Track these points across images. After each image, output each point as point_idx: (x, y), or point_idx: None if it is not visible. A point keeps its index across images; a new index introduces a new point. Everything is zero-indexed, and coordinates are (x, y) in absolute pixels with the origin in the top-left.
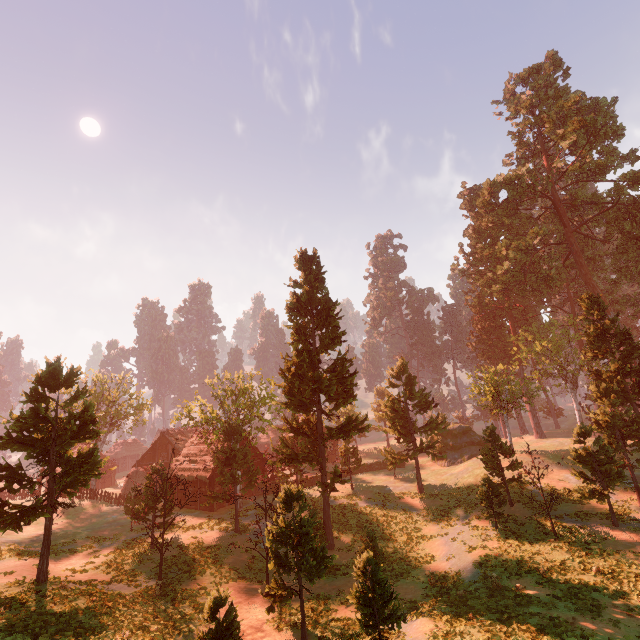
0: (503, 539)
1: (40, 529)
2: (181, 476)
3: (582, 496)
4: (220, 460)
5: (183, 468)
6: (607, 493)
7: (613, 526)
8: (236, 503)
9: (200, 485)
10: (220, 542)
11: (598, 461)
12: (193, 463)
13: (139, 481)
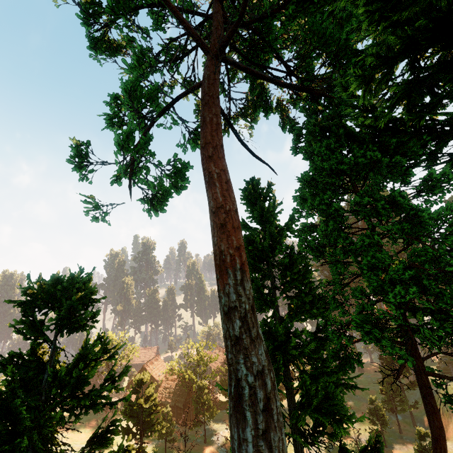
0: (337, 452)
1: (89, 436)
2: (165, 402)
3: (372, 431)
4: (195, 401)
5: (165, 397)
6: (381, 432)
7: (385, 447)
8: (205, 427)
9: (177, 408)
10: (199, 450)
11: (378, 415)
12: (171, 393)
13: (132, 398)
